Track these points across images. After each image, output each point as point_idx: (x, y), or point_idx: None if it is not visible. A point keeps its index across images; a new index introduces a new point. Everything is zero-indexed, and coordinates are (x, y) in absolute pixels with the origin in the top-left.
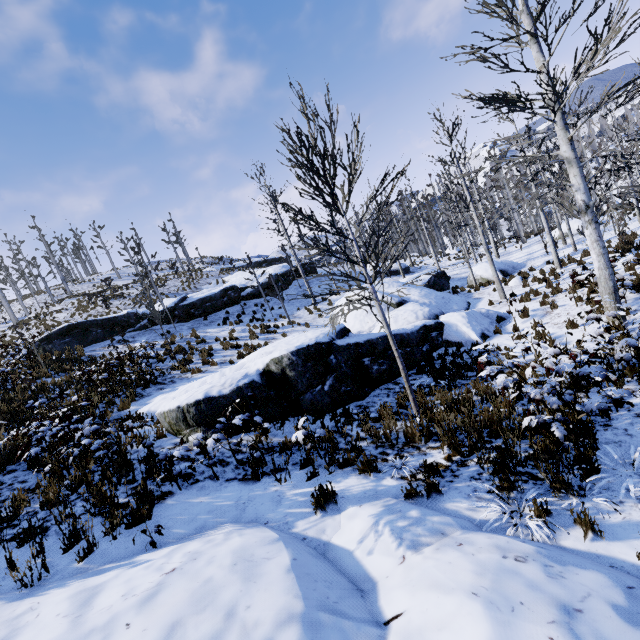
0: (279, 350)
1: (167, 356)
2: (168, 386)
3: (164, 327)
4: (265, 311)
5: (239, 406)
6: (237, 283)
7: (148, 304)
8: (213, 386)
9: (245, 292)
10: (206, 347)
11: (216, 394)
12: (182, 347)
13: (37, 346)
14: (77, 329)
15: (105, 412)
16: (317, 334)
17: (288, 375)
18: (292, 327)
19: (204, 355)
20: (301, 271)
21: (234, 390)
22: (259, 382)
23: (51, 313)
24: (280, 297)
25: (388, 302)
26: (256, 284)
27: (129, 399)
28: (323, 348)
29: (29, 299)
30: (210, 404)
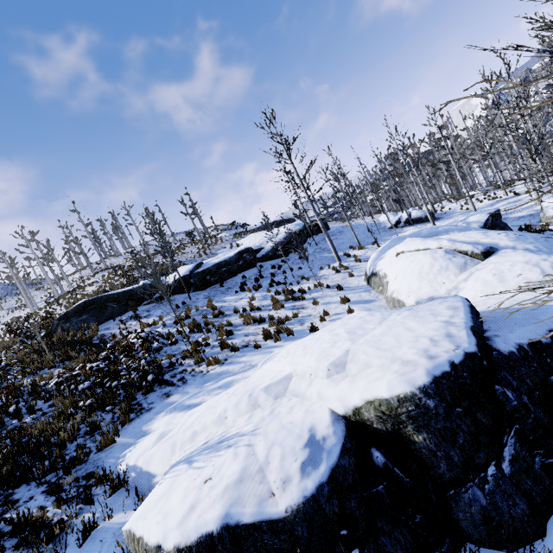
0: (363, 362)
1: (180, 335)
2: (176, 390)
3: (180, 297)
4: (284, 273)
5: (311, 547)
6: (251, 245)
7: (153, 276)
8: (241, 475)
9: (260, 254)
10: (224, 321)
11: (251, 520)
12: (197, 323)
13: (56, 325)
14: (93, 305)
15: (75, 458)
16: (434, 324)
17: (410, 438)
18: (321, 291)
19: (222, 334)
20: (321, 225)
21: (296, 506)
22: (349, 465)
23: (84, 286)
24: (305, 256)
25: (468, 252)
26: (271, 244)
27: (116, 426)
28: (486, 368)
29: (77, 273)
30: (238, 551)
